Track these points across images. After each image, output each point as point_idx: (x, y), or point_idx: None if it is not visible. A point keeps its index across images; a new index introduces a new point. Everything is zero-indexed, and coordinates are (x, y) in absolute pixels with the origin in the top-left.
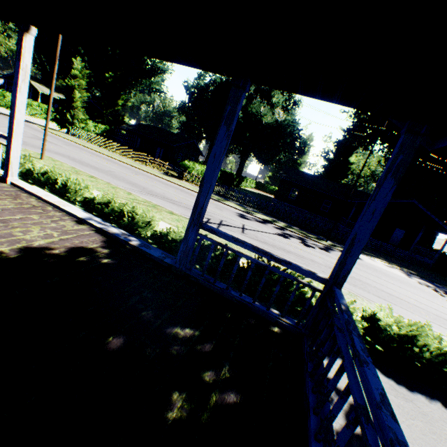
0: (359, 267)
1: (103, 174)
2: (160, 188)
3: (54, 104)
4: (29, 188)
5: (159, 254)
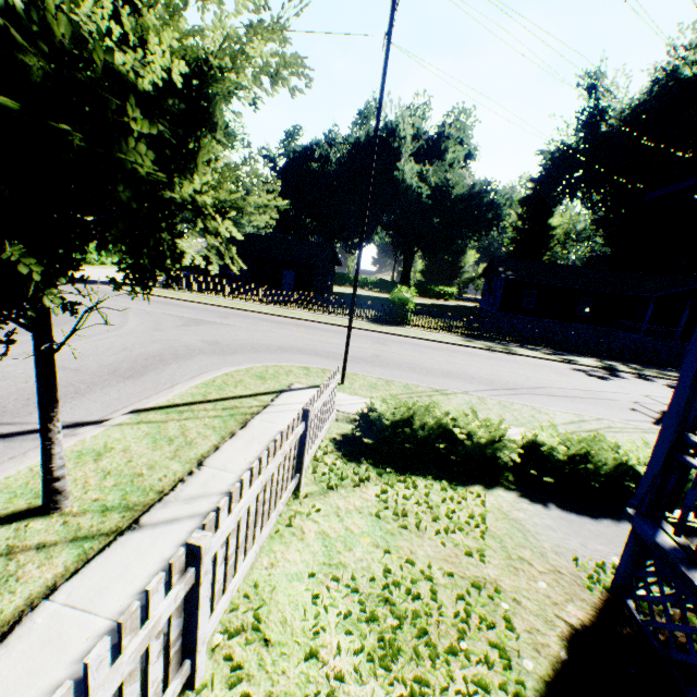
0: None
1: (401, 372)
2: (459, 362)
3: None
4: None
5: None
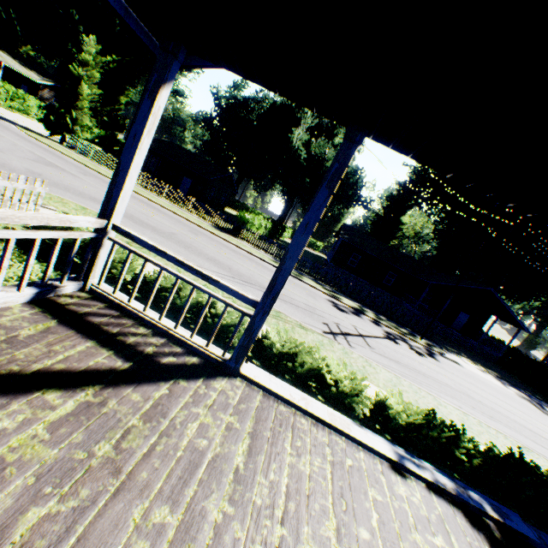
0: (474, 382)
1: (173, 244)
2: (239, 262)
3: (20, 84)
4: (275, 388)
5: (529, 530)
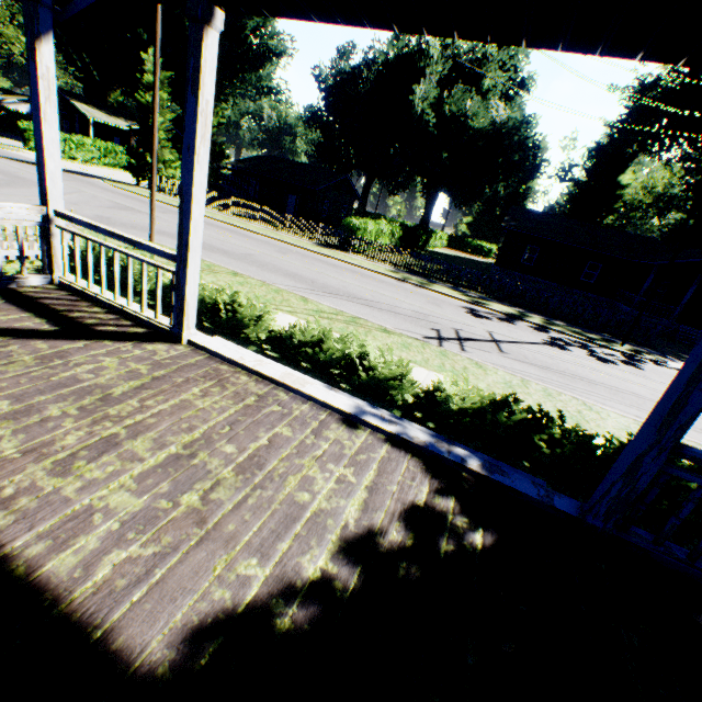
0: None
1: (244, 264)
2: (332, 276)
3: (113, 137)
4: (224, 351)
5: (533, 488)
